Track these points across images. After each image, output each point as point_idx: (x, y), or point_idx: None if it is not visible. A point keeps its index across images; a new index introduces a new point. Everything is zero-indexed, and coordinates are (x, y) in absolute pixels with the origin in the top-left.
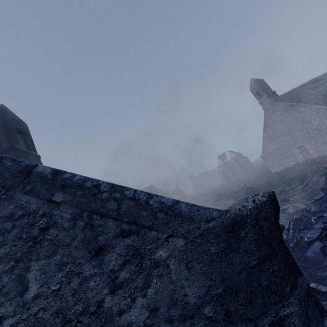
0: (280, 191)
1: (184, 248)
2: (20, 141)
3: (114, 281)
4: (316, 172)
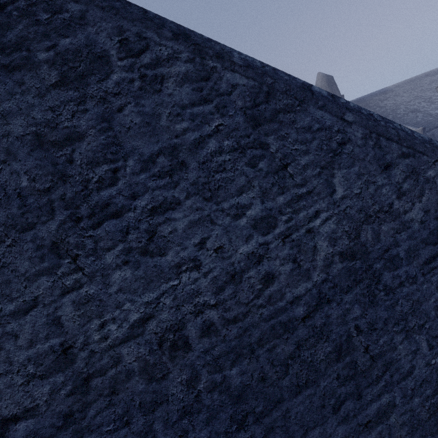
0: None
1: None
2: None
3: (399, 190)
4: None
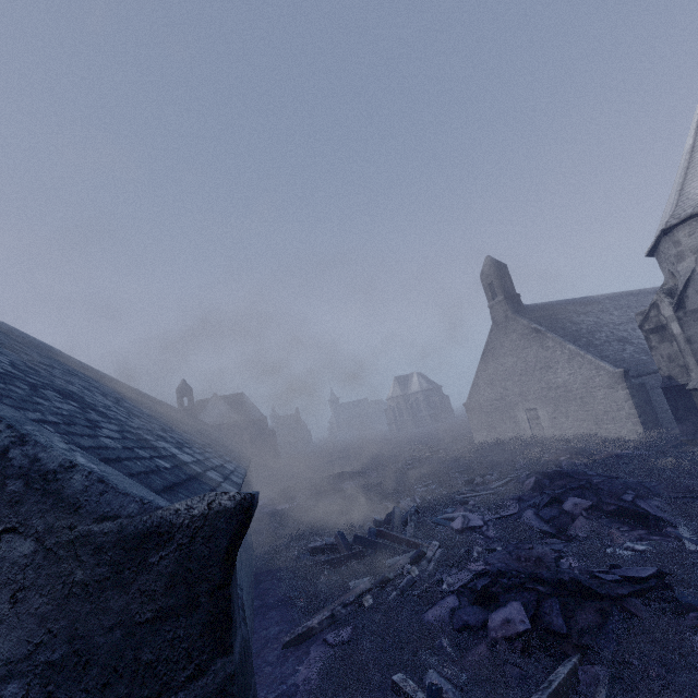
0: (464, 482)
1: (26, 560)
2: None
3: None
4: (531, 464)
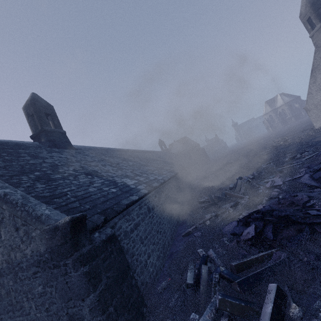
0: (289, 159)
1: (40, 234)
2: (50, 121)
3: (22, 240)
4: None
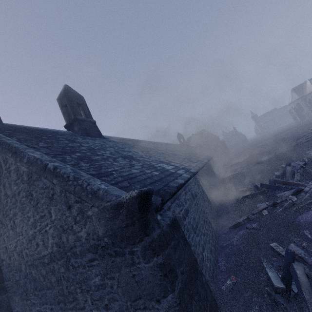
0: None
1: (97, 212)
2: (81, 111)
3: (75, 220)
4: None
